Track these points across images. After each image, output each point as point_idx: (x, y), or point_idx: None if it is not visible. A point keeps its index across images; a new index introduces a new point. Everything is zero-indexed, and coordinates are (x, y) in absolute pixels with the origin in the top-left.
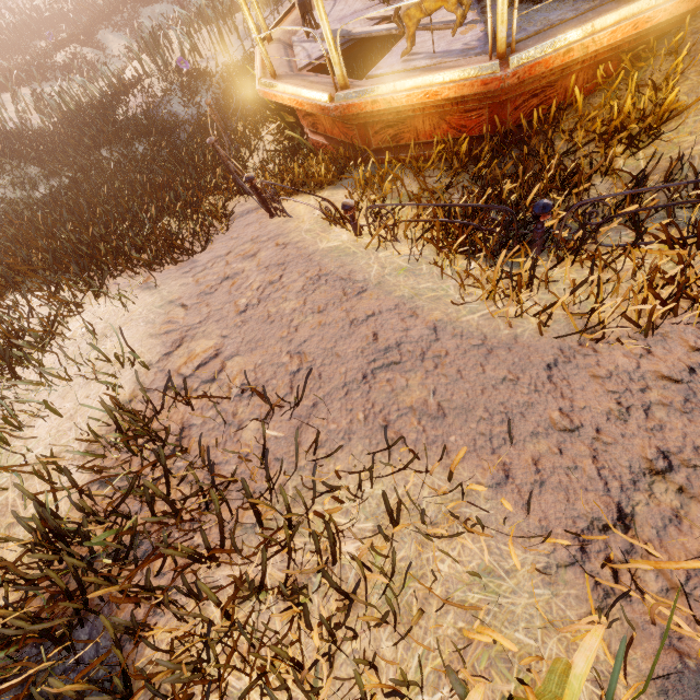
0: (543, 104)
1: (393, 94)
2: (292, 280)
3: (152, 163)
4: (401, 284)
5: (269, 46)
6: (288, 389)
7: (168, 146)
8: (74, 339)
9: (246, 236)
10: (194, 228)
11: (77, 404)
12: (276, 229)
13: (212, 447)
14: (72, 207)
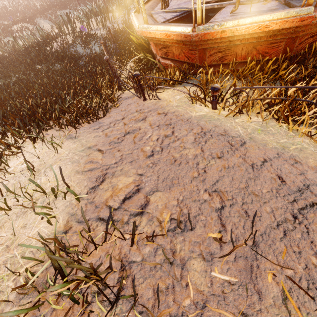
0: (313, 42)
1: (237, 26)
2: (183, 134)
3: (65, 73)
4: (267, 139)
5: (139, 15)
6: (220, 226)
7: (75, 66)
8: (14, 173)
9: (132, 109)
10: (100, 102)
11: (13, 234)
12: (152, 105)
13: (160, 293)
14: (17, 90)
